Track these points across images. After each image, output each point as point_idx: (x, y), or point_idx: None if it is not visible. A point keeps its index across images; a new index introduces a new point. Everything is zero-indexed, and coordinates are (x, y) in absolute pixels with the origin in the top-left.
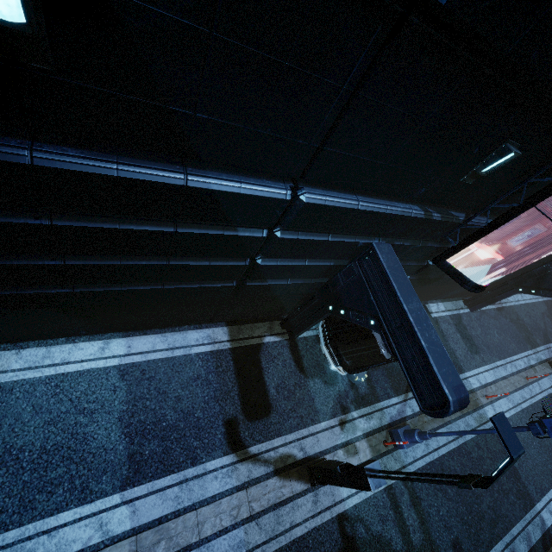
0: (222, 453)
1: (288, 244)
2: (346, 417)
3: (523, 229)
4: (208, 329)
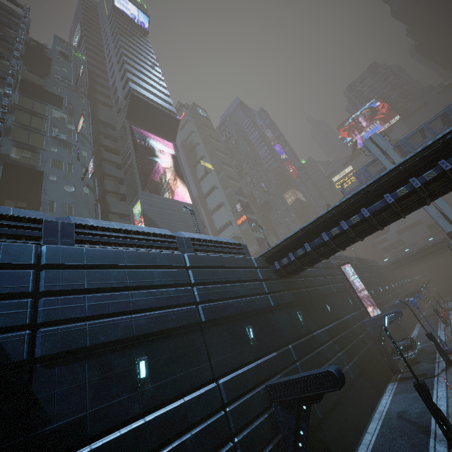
0: (433, 378)
1: (357, 328)
2: (437, 362)
3: (368, 306)
4: (388, 386)
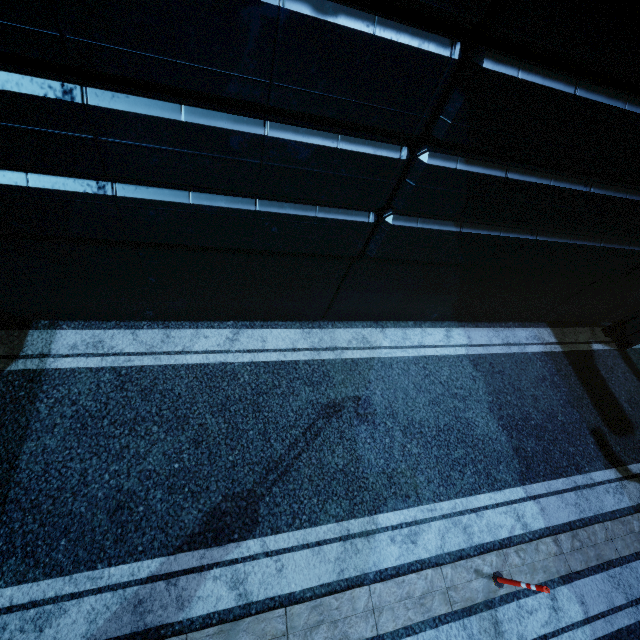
0: (601, 465)
1: None
2: None
3: None
4: (532, 328)
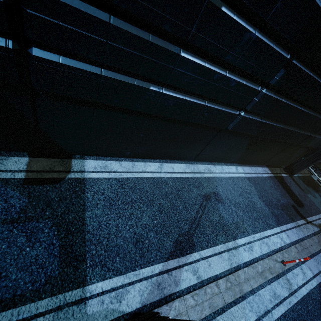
0: (299, 218)
1: None
2: None
3: None
4: (262, 167)
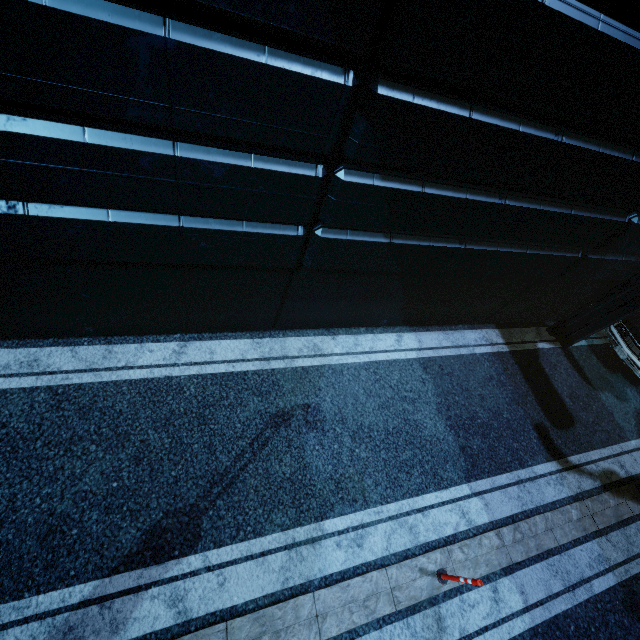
0: (543, 458)
1: None
2: None
3: None
4: (481, 330)
